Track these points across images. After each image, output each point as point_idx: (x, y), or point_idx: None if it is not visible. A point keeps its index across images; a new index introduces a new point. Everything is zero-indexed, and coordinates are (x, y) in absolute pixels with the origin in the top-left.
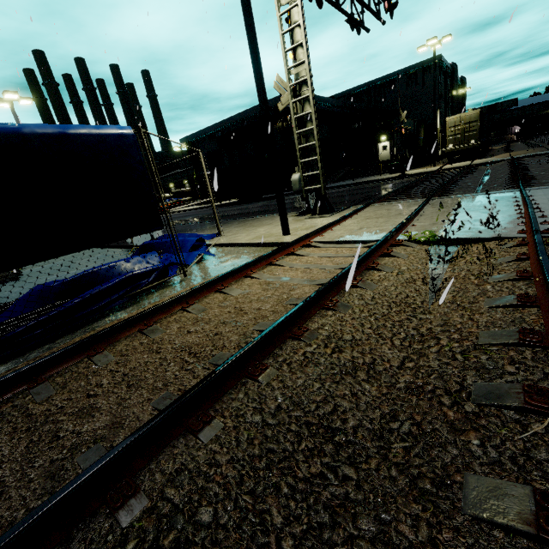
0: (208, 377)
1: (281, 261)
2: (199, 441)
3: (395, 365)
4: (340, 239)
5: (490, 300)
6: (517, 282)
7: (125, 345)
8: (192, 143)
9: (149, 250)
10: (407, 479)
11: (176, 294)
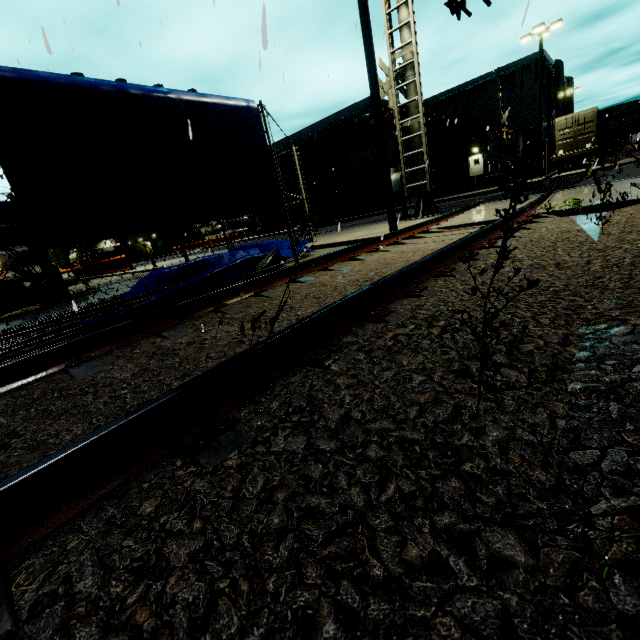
0: (412, 264)
1: (405, 240)
2: (423, 297)
3: (582, 263)
4: (463, 223)
5: None
6: None
7: (284, 288)
8: None
9: None
10: (635, 289)
11: None
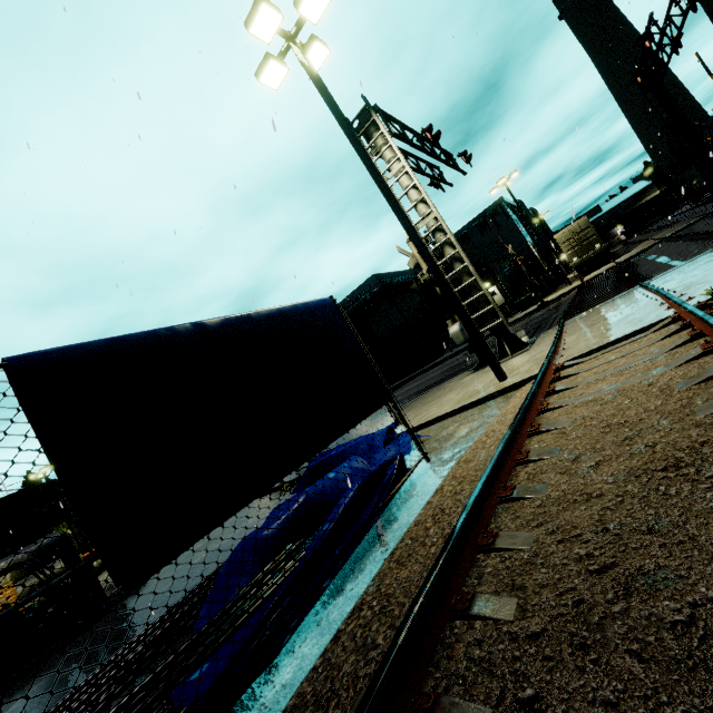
0: None
1: (559, 386)
2: None
3: None
4: (602, 343)
5: None
6: None
7: (513, 518)
8: None
9: (324, 469)
10: None
11: (454, 474)
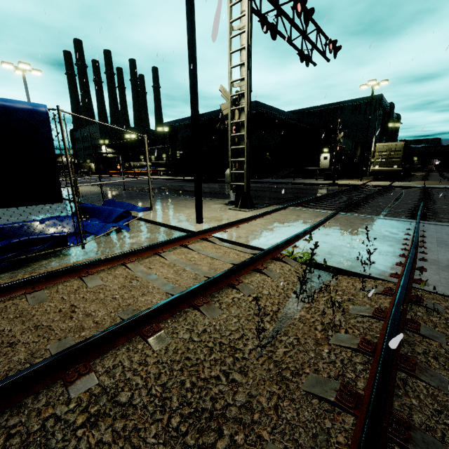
0: None
1: (168, 253)
2: None
3: None
4: (236, 240)
5: (313, 378)
6: (356, 355)
7: None
8: (173, 127)
9: (83, 212)
10: None
11: (53, 268)
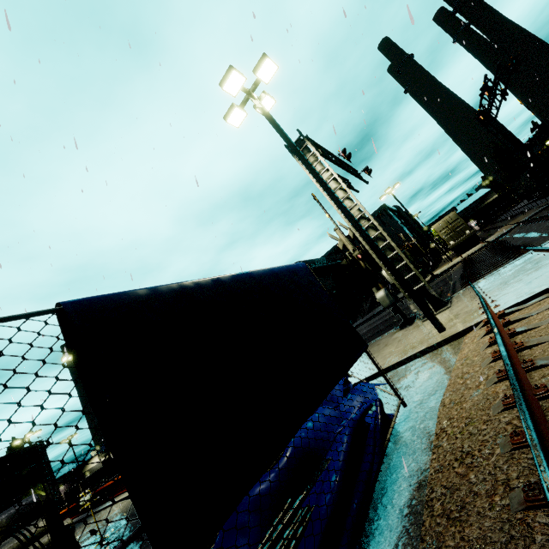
0: None
1: (518, 327)
2: None
3: None
4: (535, 292)
5: None
6: None
7: None
8: None
9: None
10: None
11: (448, 415)
